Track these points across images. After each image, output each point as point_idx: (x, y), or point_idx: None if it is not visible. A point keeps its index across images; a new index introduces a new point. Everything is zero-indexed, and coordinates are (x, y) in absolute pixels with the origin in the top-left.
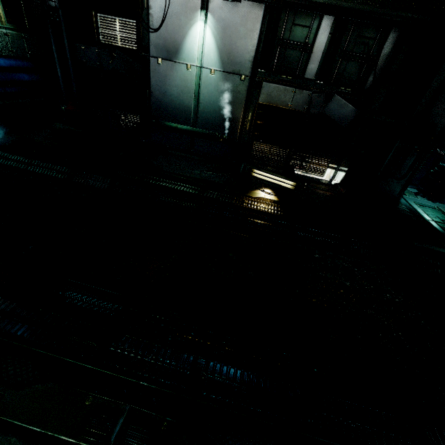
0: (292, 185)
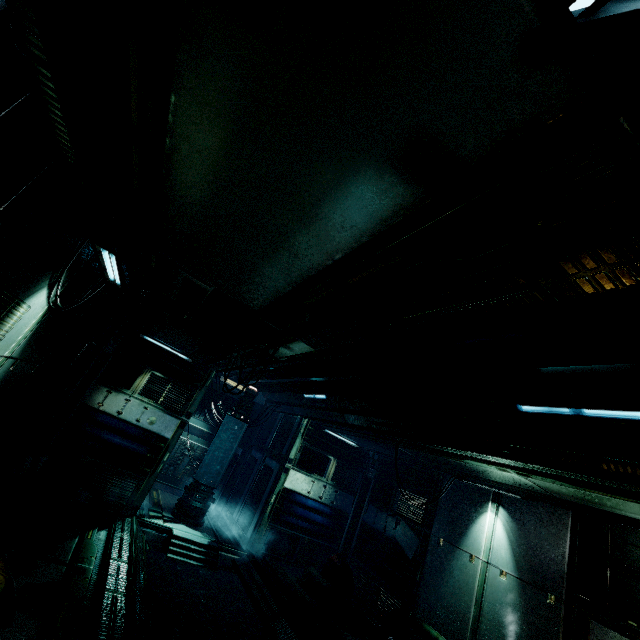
0: None
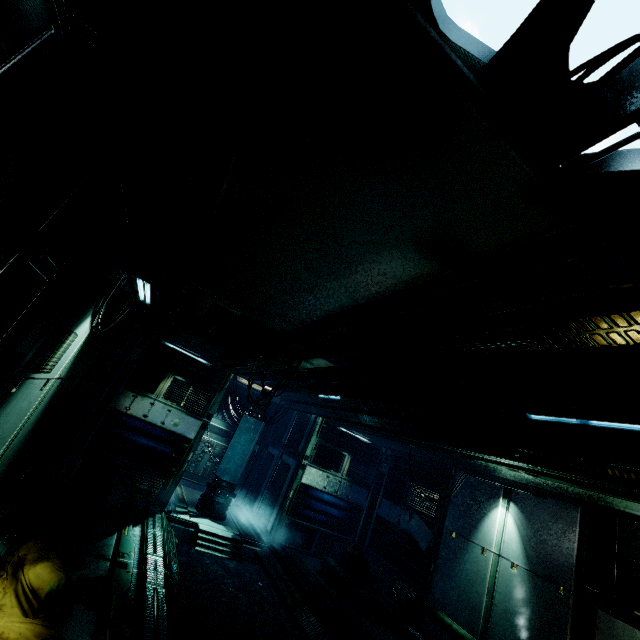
0: None
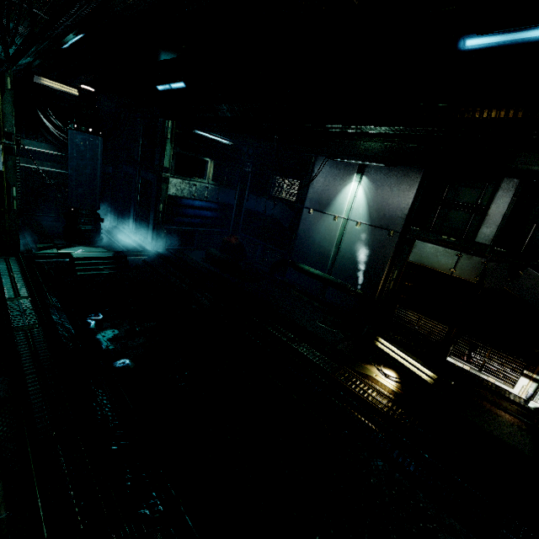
0: (431, 377)
